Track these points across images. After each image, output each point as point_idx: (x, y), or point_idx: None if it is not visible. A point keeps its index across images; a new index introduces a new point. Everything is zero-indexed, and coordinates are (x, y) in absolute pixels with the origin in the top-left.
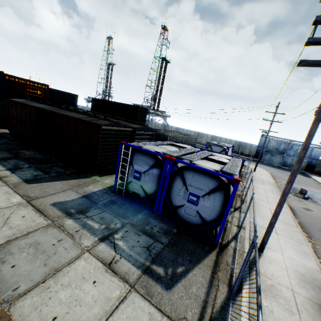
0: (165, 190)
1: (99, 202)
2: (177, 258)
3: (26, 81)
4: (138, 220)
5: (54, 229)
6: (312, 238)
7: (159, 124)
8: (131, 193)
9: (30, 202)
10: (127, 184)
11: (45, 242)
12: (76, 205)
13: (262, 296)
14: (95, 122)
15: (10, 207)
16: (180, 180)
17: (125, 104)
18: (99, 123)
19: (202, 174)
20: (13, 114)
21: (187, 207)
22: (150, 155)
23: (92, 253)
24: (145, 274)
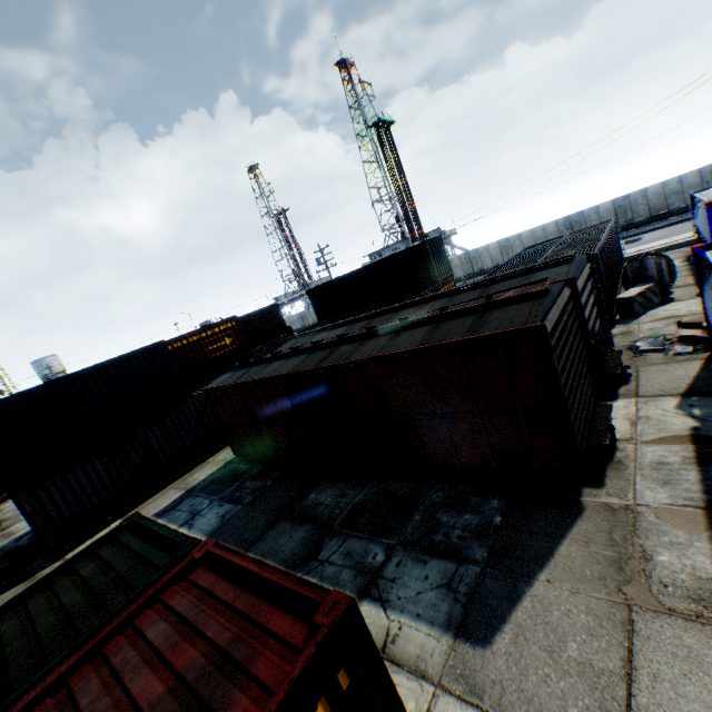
0: None
1: None
2: None
3: (198, 334)
4: None
5: None
6: None
7: (453, 260)
8: None
9: None
10: None
11: None
12: None
13: None
14: (499, 328)
15: None
16: None
17: (386, 259)
18: (518, 323)
19: None
20: (226, 417)
21: None
22: None
23: None
24: None
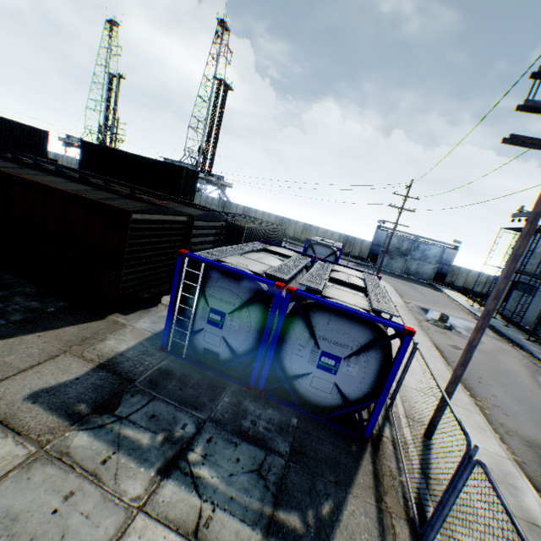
0: (275, 346)
1: (137, 377)
2: (315, 483)
3: None
4: (224, 410)
5: (47, 466)
6: (477, 397)
7: (215, 200)
8: (200, 350)
9: None
10: (193, 334)
11: (32, 508)
12: (89, 391)
13: (457, 528)
14: (115, 203)
15: None
16: (304, 328)
17: (154, 160)
18: (125, 206)
19: (346, 318)
20: None
21: (317, 377)
22: (243, 279)
23: (151, 512)
24: (270, 537)
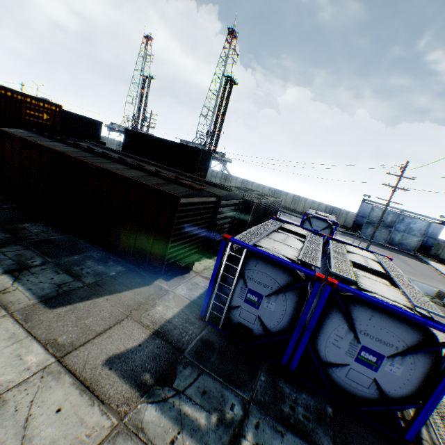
0: (310, 333)
1: (184, 347)
2: None
3: (25, 97)
4: (264, 390)
5: (127, 442)
6: None
7: (219, 173)
8: (234, 324)
9: (64, 362)
10: (230, 309)
11: None
12: (150, 360)
13: None
14: (166, 189)
15: (26, 382)
16: (343, 320)
17: (178, 144)
18: (174, 192)
19: (390, 316)
20: (4, 154)
21: (354, 369)
22: (281, 266)
23: None
24: None
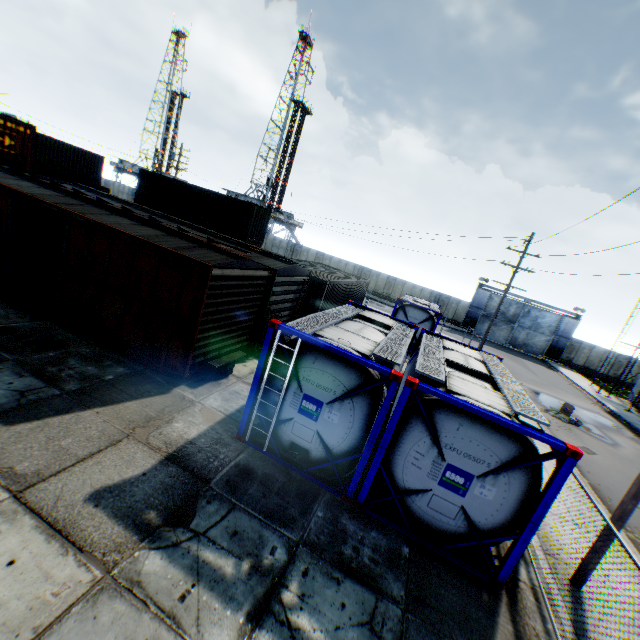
0: (384, 451)
1: (212, 475)
2: None
3: None
4: (319, 529)
5: (116, 600)
6: (626, 526)
7: (283, 242)
8: (285, 444)
9: (24, 499)
10: (279, 424)
11: None
12: (158, 493)
13: None
14: (192, 255)
15: None
16: (425, 431)
17: (221, 195)
18: (203, 259)
19: (483, 424)
20: None
21: (438, 496)
22: (347, 362)
23: None
24: None
